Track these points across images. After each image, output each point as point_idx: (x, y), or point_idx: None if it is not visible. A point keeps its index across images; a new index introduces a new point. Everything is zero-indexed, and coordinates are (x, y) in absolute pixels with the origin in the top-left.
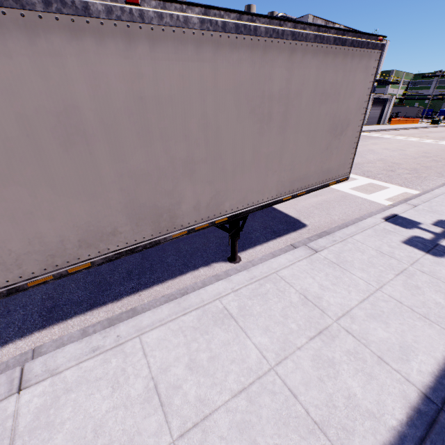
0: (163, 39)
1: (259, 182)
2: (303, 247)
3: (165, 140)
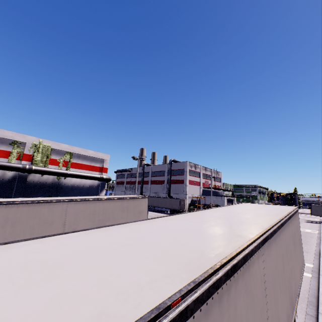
0: (285, 226)
1: (297, 274)
2: (320, 314)
3: (288, 261)
